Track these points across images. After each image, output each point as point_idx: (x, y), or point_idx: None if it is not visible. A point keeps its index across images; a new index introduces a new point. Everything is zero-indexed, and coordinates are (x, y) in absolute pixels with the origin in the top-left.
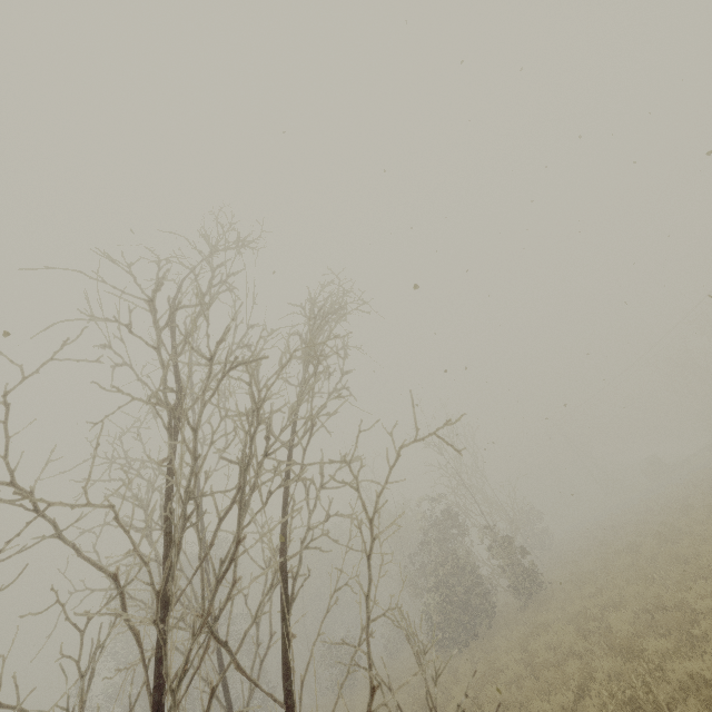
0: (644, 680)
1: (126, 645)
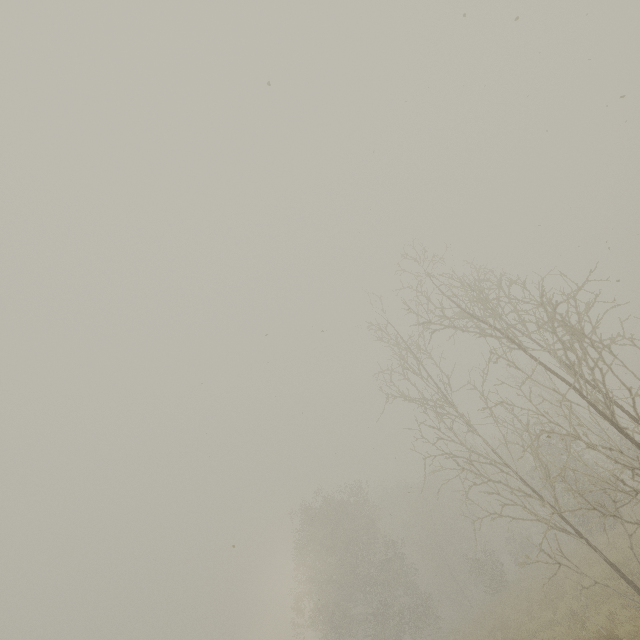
0: None
1: (317, 571)
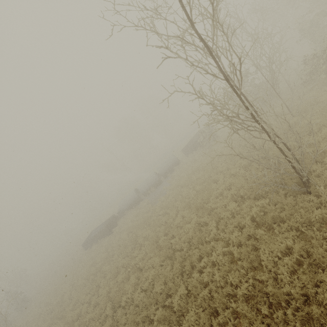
0: (49, 307)
1: None
